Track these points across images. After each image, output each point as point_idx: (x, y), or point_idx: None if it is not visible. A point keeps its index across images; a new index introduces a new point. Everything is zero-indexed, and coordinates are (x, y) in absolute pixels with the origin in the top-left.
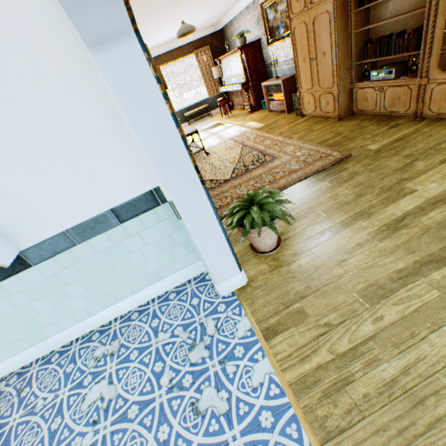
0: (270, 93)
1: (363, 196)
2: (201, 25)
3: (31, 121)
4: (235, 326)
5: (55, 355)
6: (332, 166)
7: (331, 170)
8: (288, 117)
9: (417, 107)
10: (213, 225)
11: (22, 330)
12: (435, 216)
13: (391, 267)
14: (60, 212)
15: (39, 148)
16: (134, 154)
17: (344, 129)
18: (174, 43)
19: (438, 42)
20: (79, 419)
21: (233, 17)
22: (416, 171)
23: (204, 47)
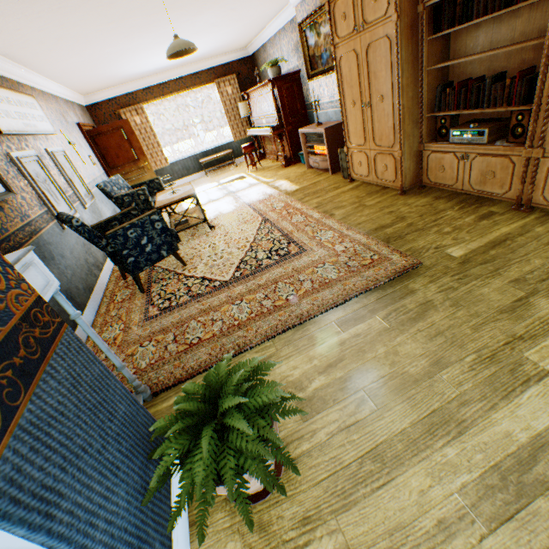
0: (309, 144)
1: (445, 368)
2: (223, 47)
3: None
4: None
5: None
6: (389, 280)
7: (388, 289)
8: (333, 179)
9: (522, 190)
10: None
11: None
12: None
13: None
14: None
15: None
16: None
17: (410, 211)
18: (188, 67)
19: None
20: None
21: (266, 40)
22: (539, 319)
23: (229, 75)
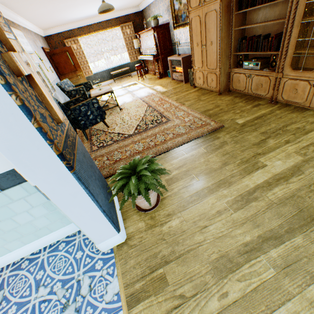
0: (173, 66)
1: (227, 165)
2: (125, 5)
3: None
4: (106, 288)
5: None
6: (209, 133)
7: (208, 137)
8: (185, 86)
9: (273, 93)
10: (86, 202)
11: None
12: (278, 192)
13: (241, 239)
14: None
15: None
16: None
17: (222, 103)
18: (104, 16)
19: (292, 47)
20: None
21: (150, 2)
22: (268, 147)
23: (128, 22)
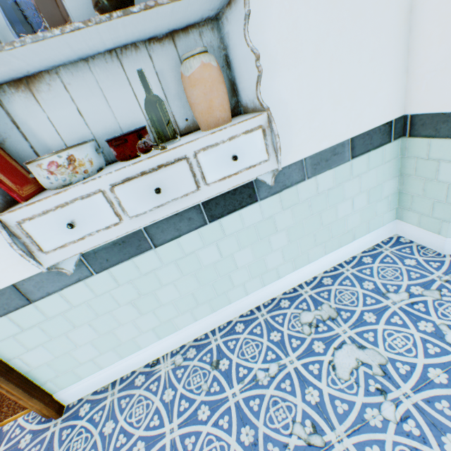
0: None
1: None
2: None
3: (335, 7)
4: None
5: (237, 325)
6: None
7: None
8: None
9: None
10: None
11: (212, 289)
12: None
13: None
14: (309, 134)
15: (327, 44)
16: (396, 71)
17: None
18: None
19: None
20: (347, 388)
21: None
22: None
23: None
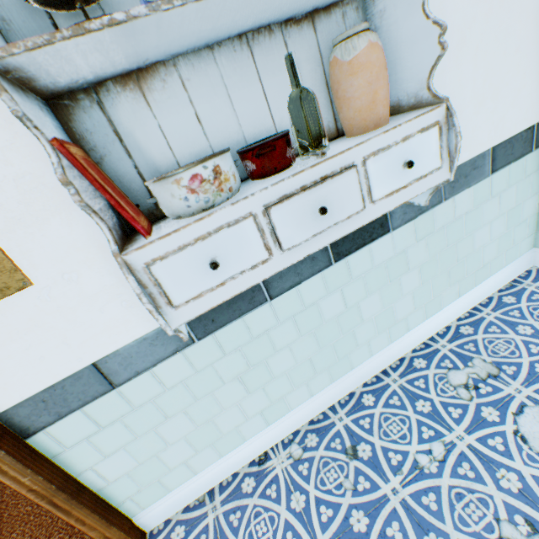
0: None
1: None
2: None
3: None
4: None
5: (364, 397)
6: None
7: None
8: None
9: None
10: None
11: (333, 351)
12: None
13: None
14: None
15: (472, 31)
16: None
17: None
18: None
19: None
20: None
21: None
22: None
23: None
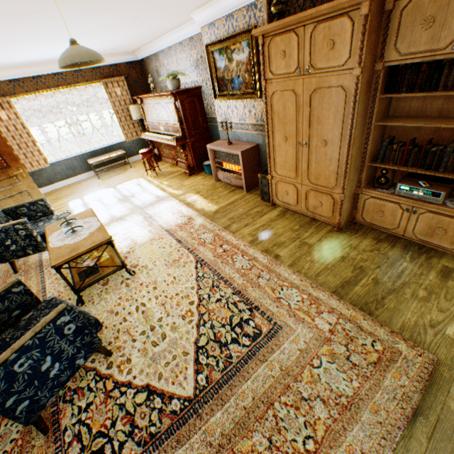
0: (219, 159)
1: None
2: (112, 48)
3: None
4: None
5: None
6: (419, 393)
7: (430, 415)
8: (251, 199)
9: None
10: None
11: None
12: None
13: None
14: None
15: None
16: None
17: (362, 258)
18: None
19: None
20: None
21: (159, 50)
22: None
23: (117, 76)
